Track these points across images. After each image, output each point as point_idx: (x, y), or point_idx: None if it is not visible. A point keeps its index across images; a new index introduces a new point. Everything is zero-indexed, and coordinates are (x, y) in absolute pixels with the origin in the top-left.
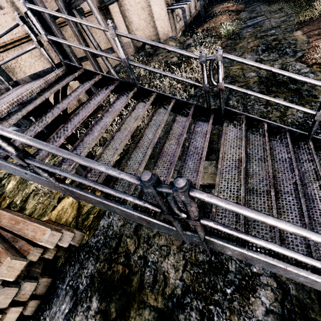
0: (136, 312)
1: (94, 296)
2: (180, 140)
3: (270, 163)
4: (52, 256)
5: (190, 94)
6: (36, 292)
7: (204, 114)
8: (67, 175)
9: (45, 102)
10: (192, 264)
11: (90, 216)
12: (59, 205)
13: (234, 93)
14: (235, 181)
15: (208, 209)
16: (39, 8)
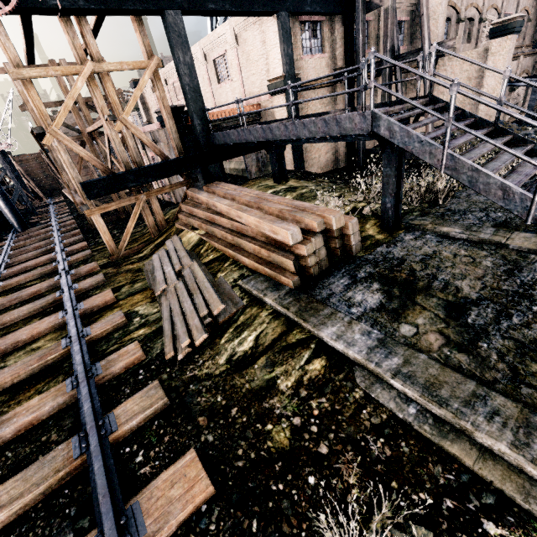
0: (423, 297)
1: (375, 282)
2: None
3: None
4: (339, 246)
5: None
6: (321, 263)
7: None
8: (479, 134)
9: (408, 118)
10: (493, 288)
11: (367, 241)
12: None
13: None
14: None
15: (522, 265)
16: (446, 51)
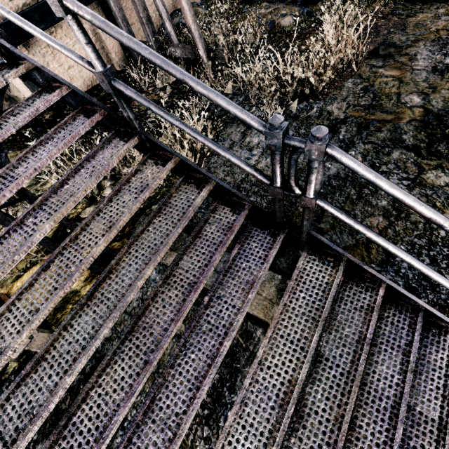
0: None
1: (40, 443)
2: (187, 301)
3: (352, 405)
4: None
5: (289, 111)
6: None
7: (268, 226)
8: None
9: None
10: None
11: (67, 307)
12: (25, 274)
13: (366, 134)
14: (262, 443)
15: (240, 364)
16: None
